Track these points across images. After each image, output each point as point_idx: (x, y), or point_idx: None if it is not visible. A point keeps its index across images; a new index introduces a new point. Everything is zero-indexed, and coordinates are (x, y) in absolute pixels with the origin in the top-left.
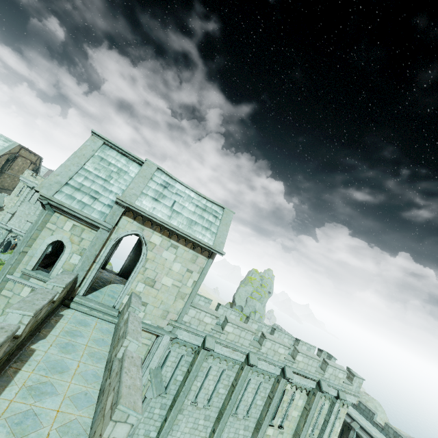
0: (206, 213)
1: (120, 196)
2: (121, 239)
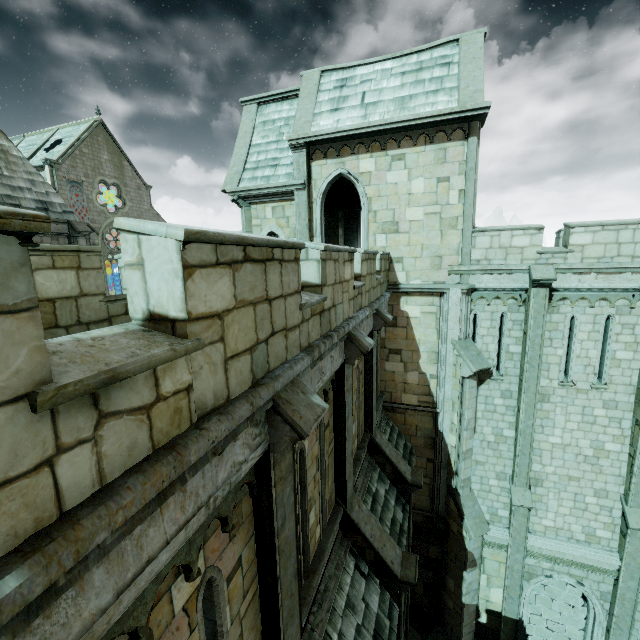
0: (424, 73)
1: (289, 136)
2: (358, 228)
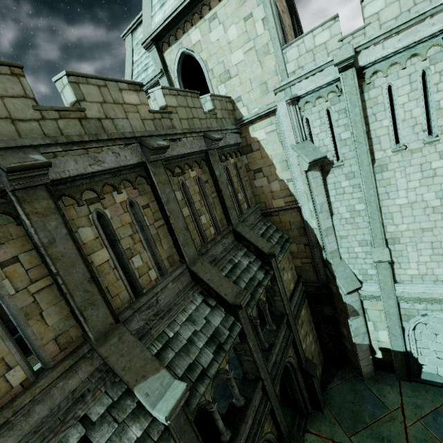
0: None
1: (141, 41)
2: None
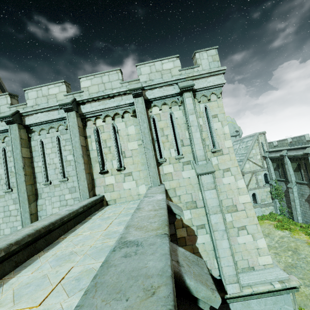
0: None
1: None
2: None
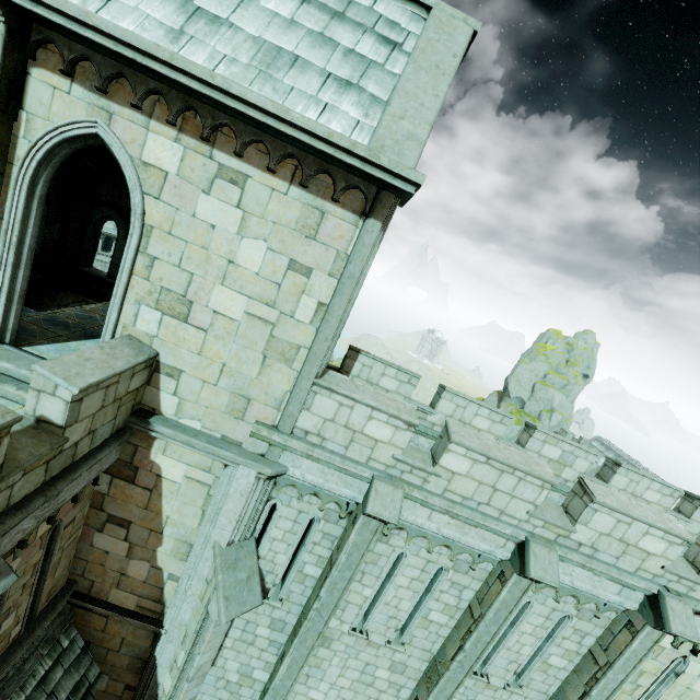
0: (345, 29)
1: None
2: None
